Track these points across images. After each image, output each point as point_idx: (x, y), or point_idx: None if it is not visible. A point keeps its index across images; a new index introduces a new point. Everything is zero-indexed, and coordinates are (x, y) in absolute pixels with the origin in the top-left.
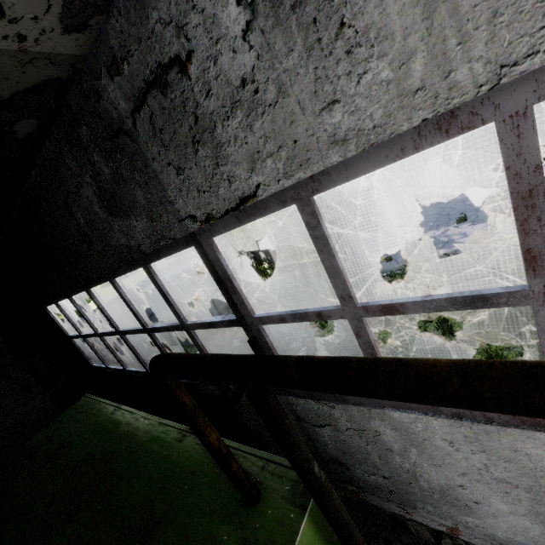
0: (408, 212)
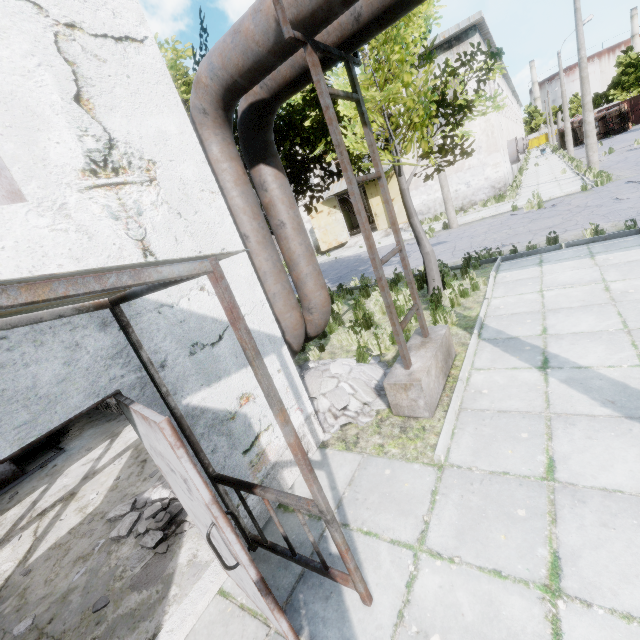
0: None
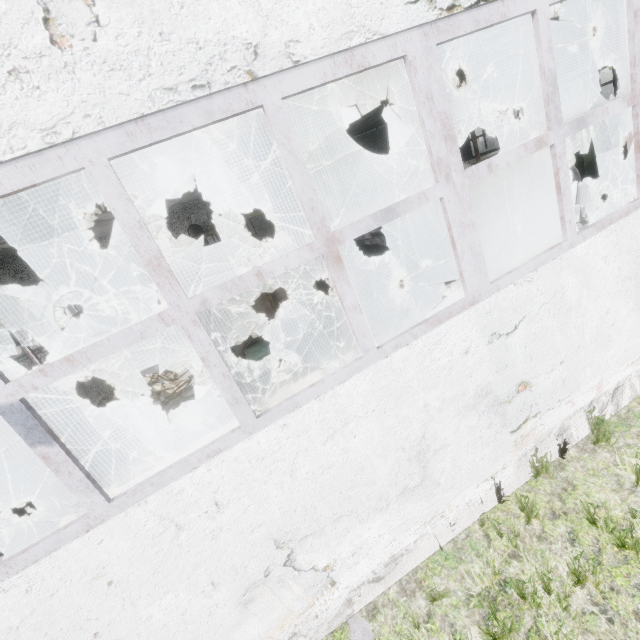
0: None
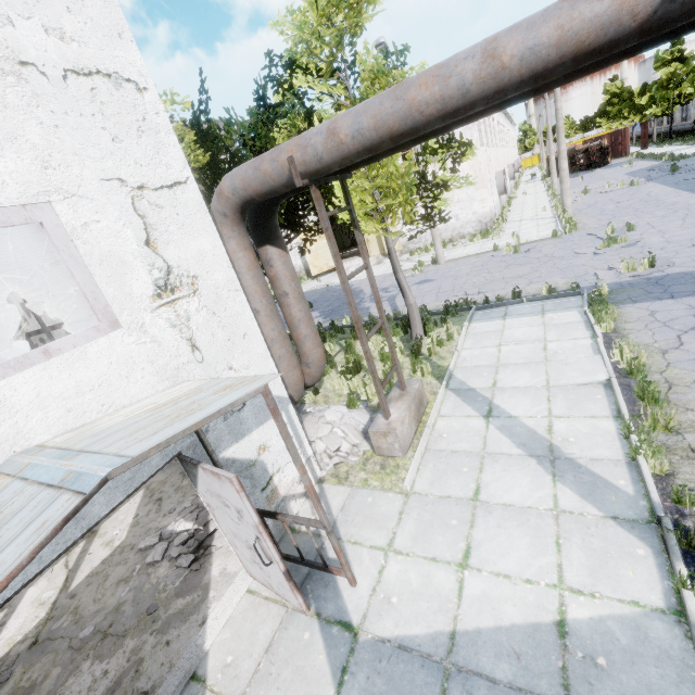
0: (307, 294)
